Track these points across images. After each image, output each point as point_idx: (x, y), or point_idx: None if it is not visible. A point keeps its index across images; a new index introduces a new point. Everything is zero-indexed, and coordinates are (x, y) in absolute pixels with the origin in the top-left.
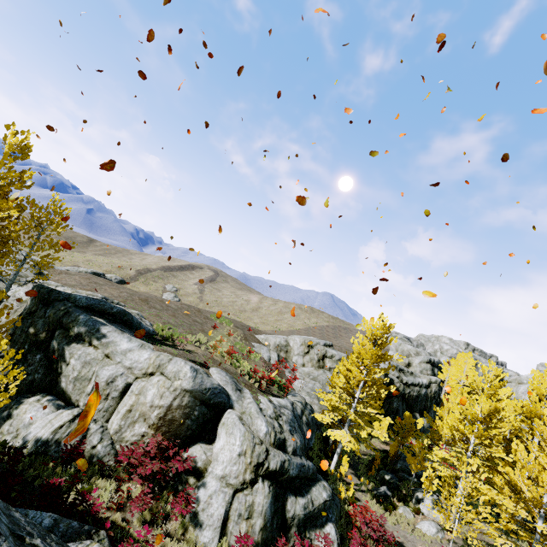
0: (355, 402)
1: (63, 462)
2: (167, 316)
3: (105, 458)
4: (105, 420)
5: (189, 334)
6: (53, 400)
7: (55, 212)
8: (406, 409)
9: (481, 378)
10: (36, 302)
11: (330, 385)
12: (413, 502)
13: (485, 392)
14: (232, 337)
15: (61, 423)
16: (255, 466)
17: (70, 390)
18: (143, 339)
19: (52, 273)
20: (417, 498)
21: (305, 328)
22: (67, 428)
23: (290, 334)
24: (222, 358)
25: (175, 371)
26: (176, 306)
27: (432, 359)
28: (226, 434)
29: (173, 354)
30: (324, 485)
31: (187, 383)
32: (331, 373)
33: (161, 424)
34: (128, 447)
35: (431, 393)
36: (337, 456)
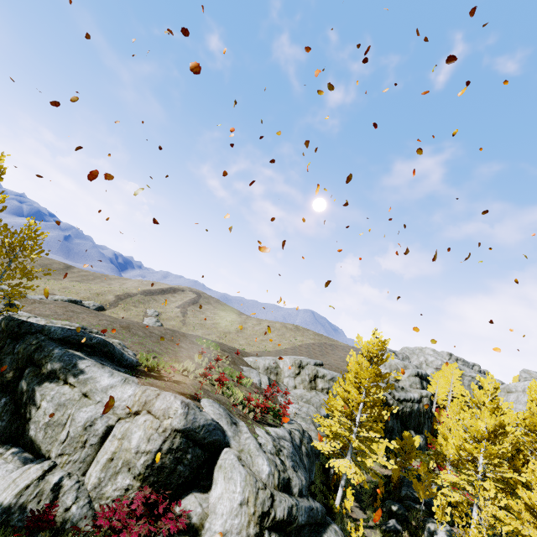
0: (357, 427)
1: (28, 533)
2: (151, 344)
3: (81, 522)
4: (81, 472)
5: (175, 362)
6: (19, 452)
7: (30, 237)
8: (401, 427)
9: (482, 391)
10: (3, 337)
11: (327, 408)
12: (425, 536)
13: (487, 407)
14: (220, 362)
15: (27, 482)
16: (259, 516)
17: (40, 438)
18: (126, 372)
19: (24, 303)
20: (429, 531)
21: (291, 347)
22: (34, 488)
23: (277, 354)
24: (212, 387)
25: (164, 408)
26: (160, 332)
27: (420, 372)
28: (224, 479)
29: (161, 387)
30: (335, 530)
31: (178, 421)
32: (324, 394)
33: (149, 473)
34: (109, 506)
35: (423, 408)
36: (341, 490)
